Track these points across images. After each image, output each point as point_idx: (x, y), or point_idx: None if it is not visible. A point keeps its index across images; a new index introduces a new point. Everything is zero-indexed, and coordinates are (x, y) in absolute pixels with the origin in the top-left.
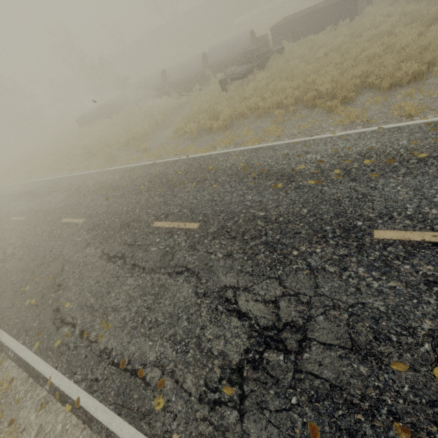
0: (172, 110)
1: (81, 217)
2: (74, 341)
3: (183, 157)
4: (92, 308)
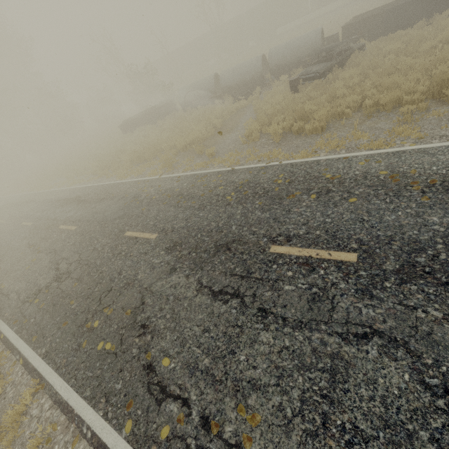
0: (229, 115)
1: (151, 232)
2: (195, 434)
3: (273, 163)
4: (211, 375)
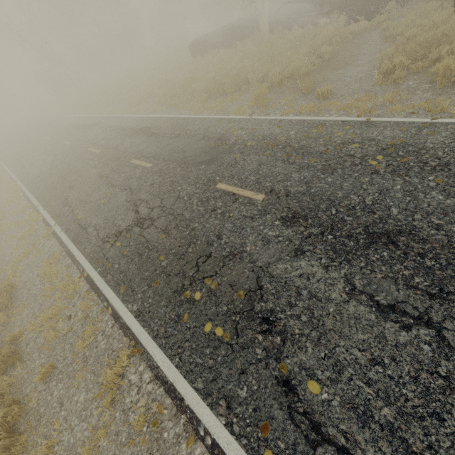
0: (340, 42)
1: (254, 190)
2: None
3: (444, 120)
4: (401, 440)
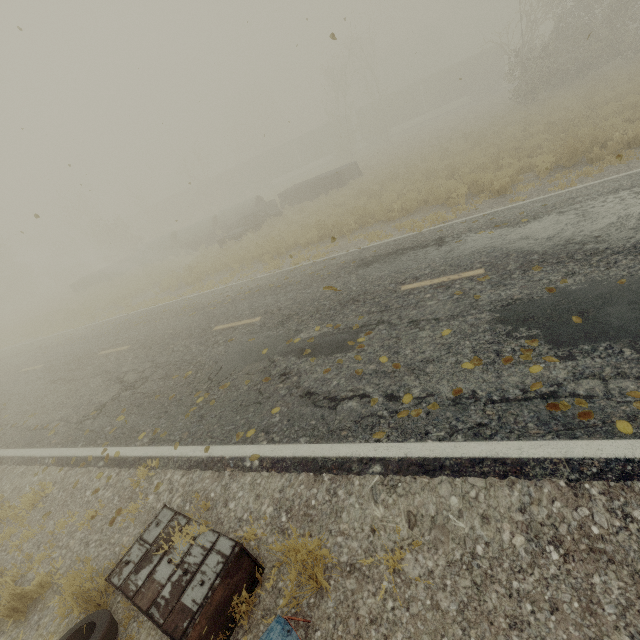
0: (175, 269)
1: (41, 364)
2: (5, 431)
3: (152, 307)
4: (26, 411)
